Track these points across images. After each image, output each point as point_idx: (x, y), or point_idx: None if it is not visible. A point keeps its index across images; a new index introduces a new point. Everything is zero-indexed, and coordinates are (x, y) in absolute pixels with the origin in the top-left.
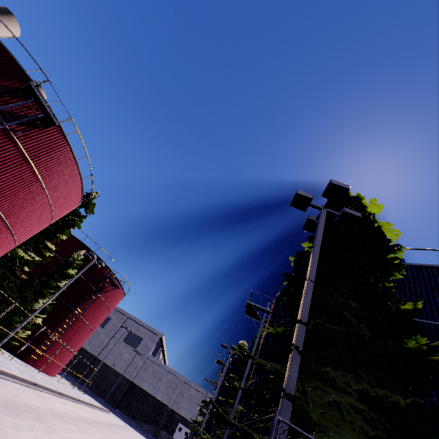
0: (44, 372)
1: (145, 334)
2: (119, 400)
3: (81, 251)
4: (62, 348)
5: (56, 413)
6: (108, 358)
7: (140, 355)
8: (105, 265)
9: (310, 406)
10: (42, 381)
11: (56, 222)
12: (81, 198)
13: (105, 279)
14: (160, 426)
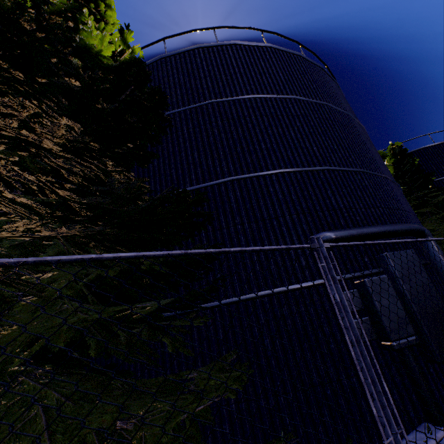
0: None
1: None
2: None
3: None
4: None
5: None
6: None
7: None
8: None
9: None
10: None
11: None
12: None
13: None
14: None
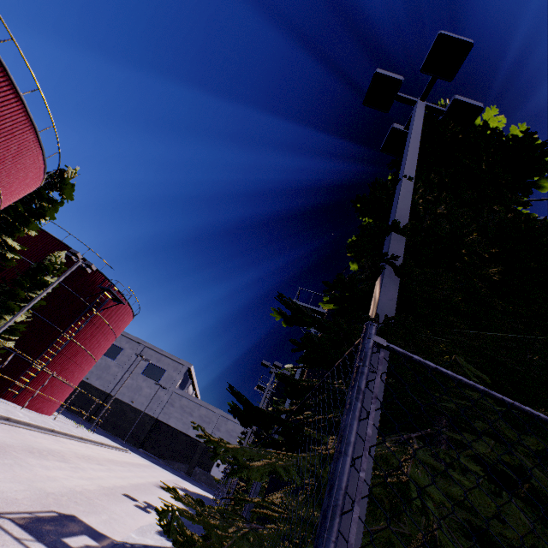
0: (32, 410)
1: (168, 365)
2: (142, 439)
3: (60, 252)
4: (53, 380)
5: (36, 450)
6: (123, 394)
7: (164, 389)
8: (101, 274)
9: None
10: (26, 418)
11: (15, 208)
12: (44, 166)
13: (102, 292)
14: (194, 464)
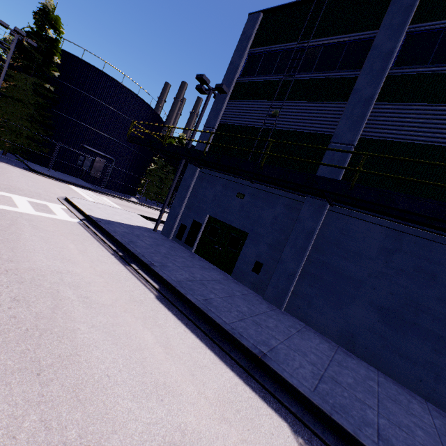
0: None
1: None
2: None
3: None
4: None
5: None
6: None
7: None
8: None
9: (2, 110)
10: None
11: None
12: None
13: None
14: None
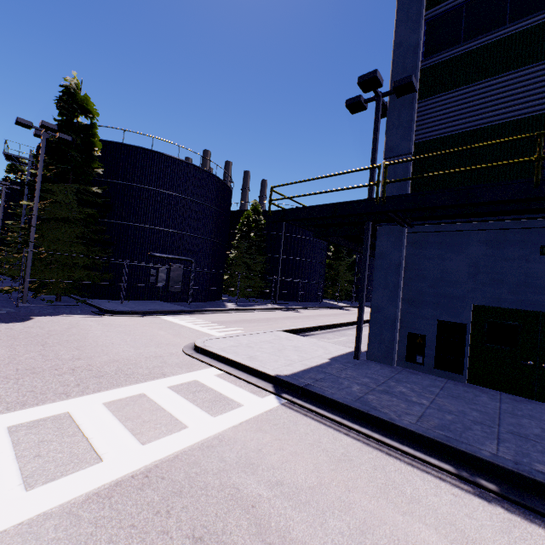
0: None
1: None
2: None
3: None
4: None
5: None
6: None
7: None
8: None
9: (45, 240)
10: None
11: None
12: None
13: None
14: None
